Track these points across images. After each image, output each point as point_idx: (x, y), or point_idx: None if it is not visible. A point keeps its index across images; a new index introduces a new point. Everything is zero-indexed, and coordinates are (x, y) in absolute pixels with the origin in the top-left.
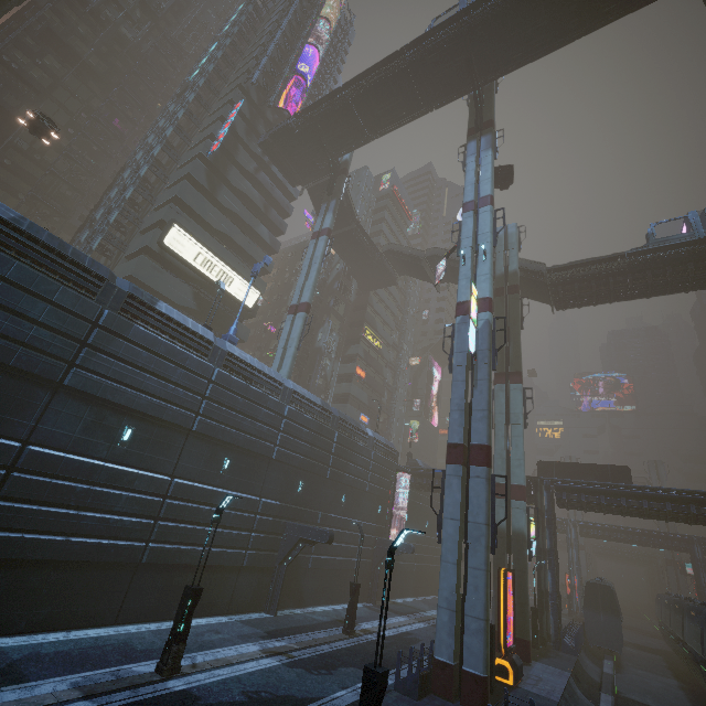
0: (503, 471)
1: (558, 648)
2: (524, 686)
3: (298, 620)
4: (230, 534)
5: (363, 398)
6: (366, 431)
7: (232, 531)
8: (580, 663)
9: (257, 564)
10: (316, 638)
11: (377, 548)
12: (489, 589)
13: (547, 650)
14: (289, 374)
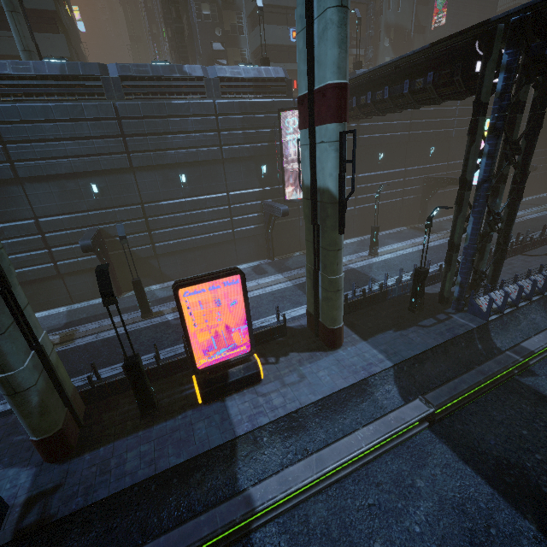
0: (305, 63)
1: (459, 309)
2: (235, 399)
3: (131, 301)
4: (19, 258)
5: (289, 0)
6: (198, 74)
7: (20, 255)
8: (488, 328)
9: (77, 269)
10: (104, 325)
11: (264, 213)
12: (1, 361)
13: (438, 311)
14: (22, 45)
